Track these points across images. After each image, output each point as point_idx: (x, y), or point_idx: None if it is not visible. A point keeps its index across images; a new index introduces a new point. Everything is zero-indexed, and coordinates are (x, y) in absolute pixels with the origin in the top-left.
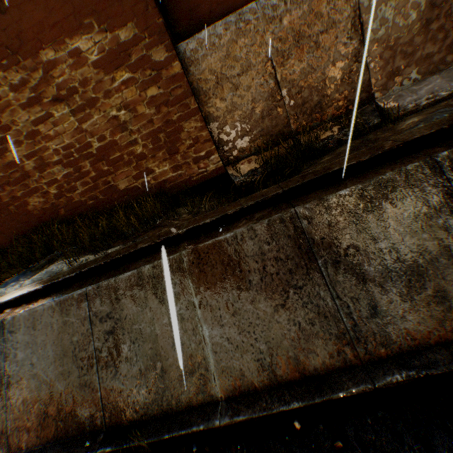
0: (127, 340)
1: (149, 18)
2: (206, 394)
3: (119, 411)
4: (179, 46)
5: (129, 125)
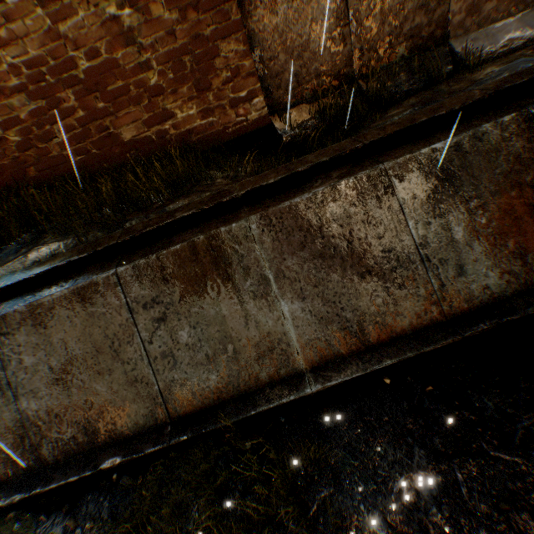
0: (186, 325)
1: None
2: (289, 369)
3: (186, 401)
4: None
5: (138, 37)
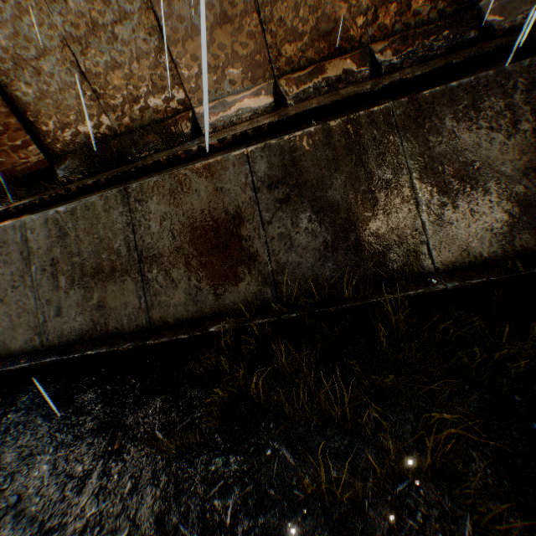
0: None
1: None
2: None
3: None
4: None
5: None
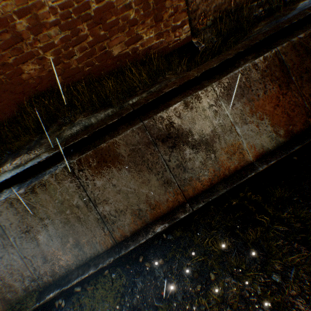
0: (187, 148)
1: None
2: (244, 162)
3: (194, 189)
4: None
5: None
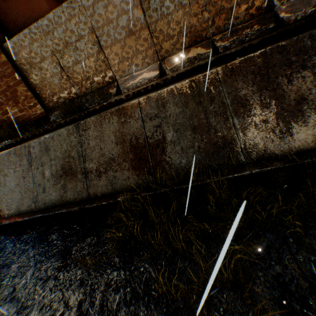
0: None
1: None
2: None
3: None
4: (5, 45)
5: None
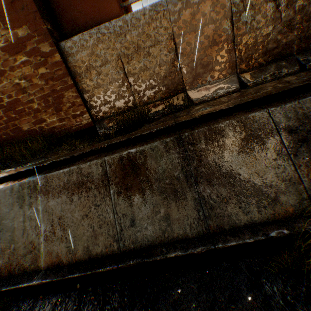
0: None
1: (38, 24)
2: (36, 265)
3: None
4: (60, 43)
5: (29, 90)
